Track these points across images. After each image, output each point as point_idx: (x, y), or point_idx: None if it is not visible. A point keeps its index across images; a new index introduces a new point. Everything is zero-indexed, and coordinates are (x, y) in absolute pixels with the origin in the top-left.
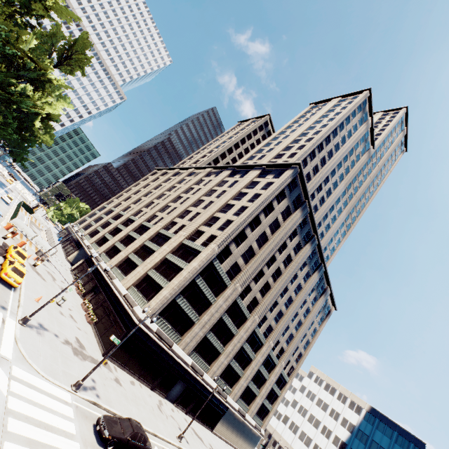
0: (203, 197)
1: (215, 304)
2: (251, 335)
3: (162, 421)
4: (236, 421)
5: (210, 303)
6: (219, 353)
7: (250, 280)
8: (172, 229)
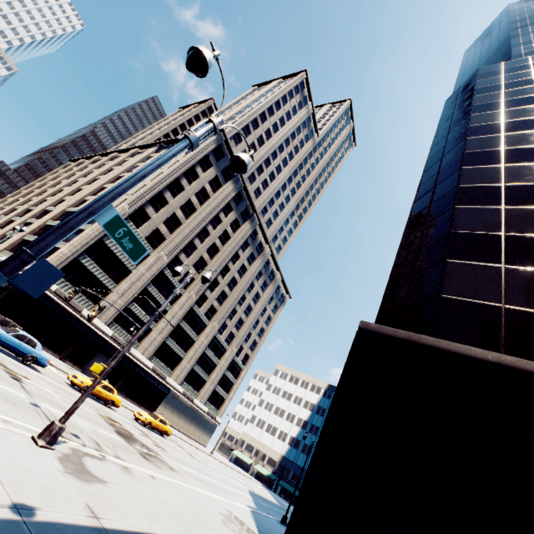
0: (122, 174)
1: (136, 271)
2: (190, 315)
3: (68, 370)
4: (182, 405)
5: (130, 271)
6: (150, 330)
7: (178, 251)
8: (81, 205)
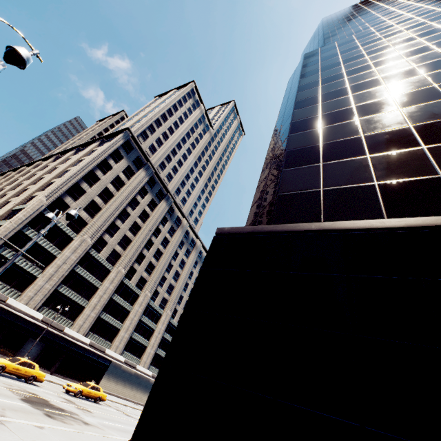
0: (44, 175)
1: (60, 255)
2: (121, 288)
3: None
4: (126, 374)
5: (55, 256)
6: (83, 308)
7: (101, 232)
8: (4, 206)
